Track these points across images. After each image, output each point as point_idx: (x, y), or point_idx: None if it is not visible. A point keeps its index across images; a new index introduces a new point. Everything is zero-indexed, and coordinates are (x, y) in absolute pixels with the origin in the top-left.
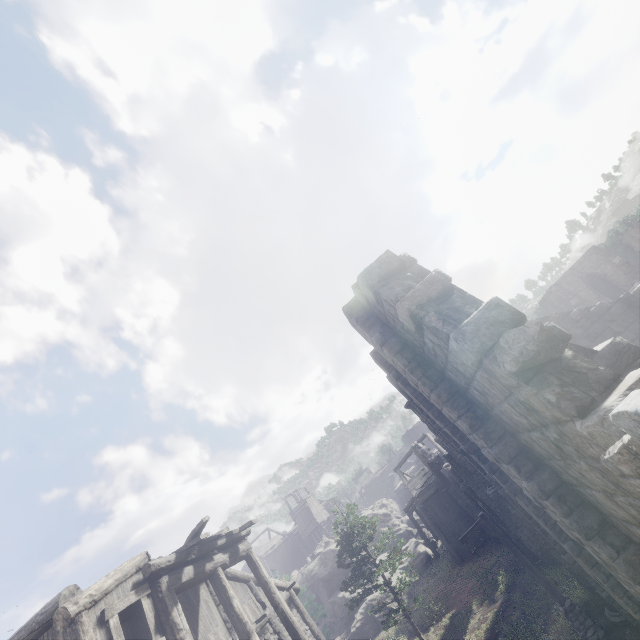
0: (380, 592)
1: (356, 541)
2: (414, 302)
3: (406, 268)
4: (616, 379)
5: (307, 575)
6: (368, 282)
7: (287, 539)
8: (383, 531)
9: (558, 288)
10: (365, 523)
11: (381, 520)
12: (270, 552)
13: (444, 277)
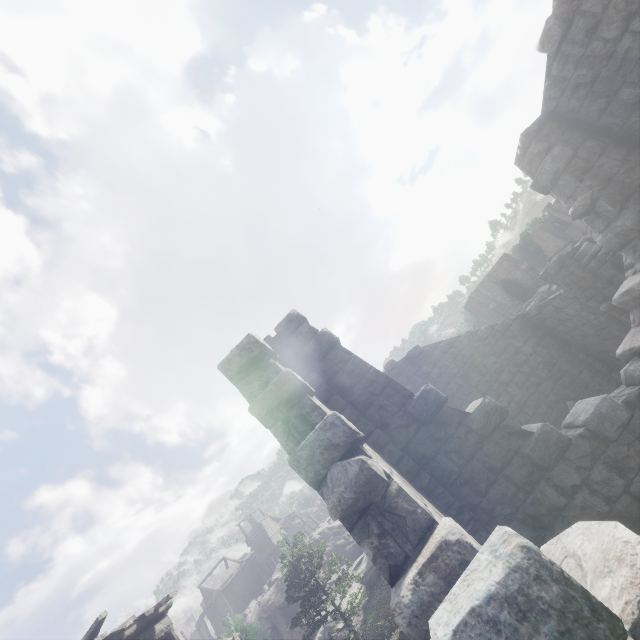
0: (332, 619)
1: (304, 571)
2: (265, 406)
3: (270, 352)
4: (430, 527)
5: (264, 606)
6: (227, 373)
7: (245, 566)
8: (332, 554)
9: (478, 294)
10: (312, 551)
11: (337, 533)
12: (227, 583)
13: (331, 337)
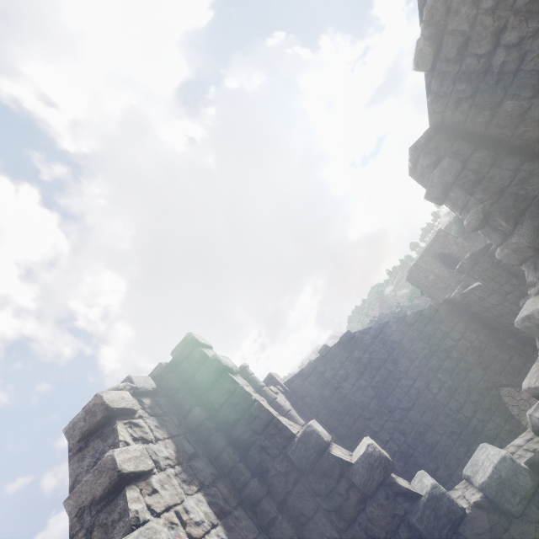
0: None
1: None
2: (78, 502)
3: (119, 412)
4: None
5: None
6: (69, 441)
7: None
8: None
9: (417, 267)
10: None
11: None
12: None
13: (219, 366)
